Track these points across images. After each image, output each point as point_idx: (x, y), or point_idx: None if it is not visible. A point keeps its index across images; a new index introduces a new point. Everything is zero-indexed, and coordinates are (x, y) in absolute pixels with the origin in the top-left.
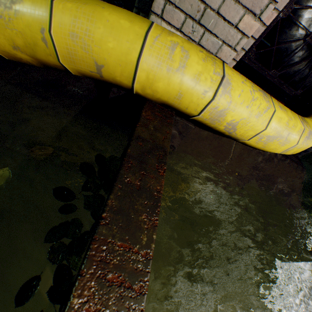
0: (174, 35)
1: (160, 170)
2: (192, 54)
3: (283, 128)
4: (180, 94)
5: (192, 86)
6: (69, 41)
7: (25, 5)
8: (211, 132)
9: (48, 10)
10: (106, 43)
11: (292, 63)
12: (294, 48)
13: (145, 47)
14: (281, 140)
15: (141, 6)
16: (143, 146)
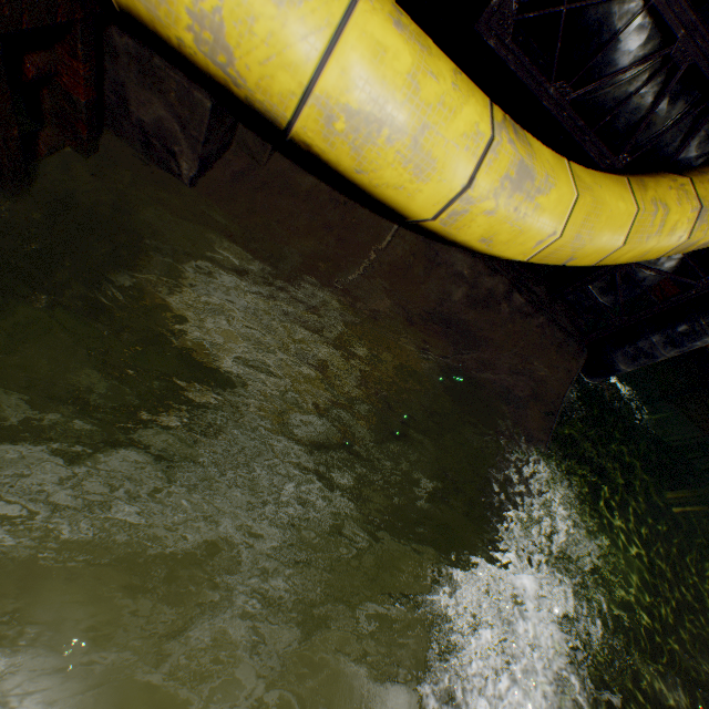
0: None
1: None
2: None
3: (399, 95)
4: None
5: None
6: None
7: None
8: (328, 185)
9: None
10: None
11: (613, 71)
12: (619, 25)
13: None
14: (402, 144)
15: None
16: None
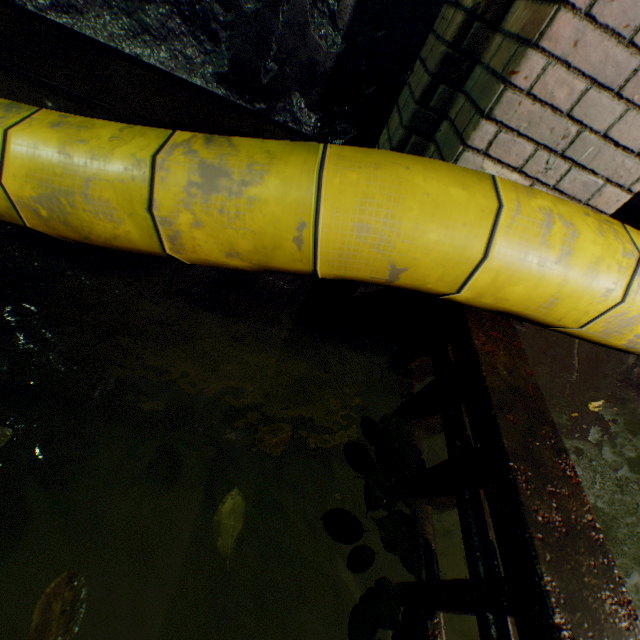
0: (535, 192)
1: (568, 471)
2: (580, 227)
3: None
4: (554, 300)
5: (584, 285)
6: (351, 238)
7: (267, 185)
8: None
9: (312, 190)
10: (423, 234)
11: None
12: None
13: (497, 229)
14: None
15: (416, 124)
16: (515, 421)
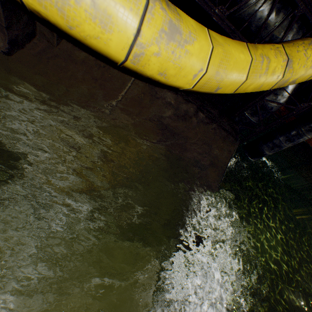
0: None
1: None
2: None
3: None
4: None
5: None
6: None
7: None
8: (94, 57)
9: None
10: None
11: None
12: None
13: None
14: (85, 4)
15: None
16: None
